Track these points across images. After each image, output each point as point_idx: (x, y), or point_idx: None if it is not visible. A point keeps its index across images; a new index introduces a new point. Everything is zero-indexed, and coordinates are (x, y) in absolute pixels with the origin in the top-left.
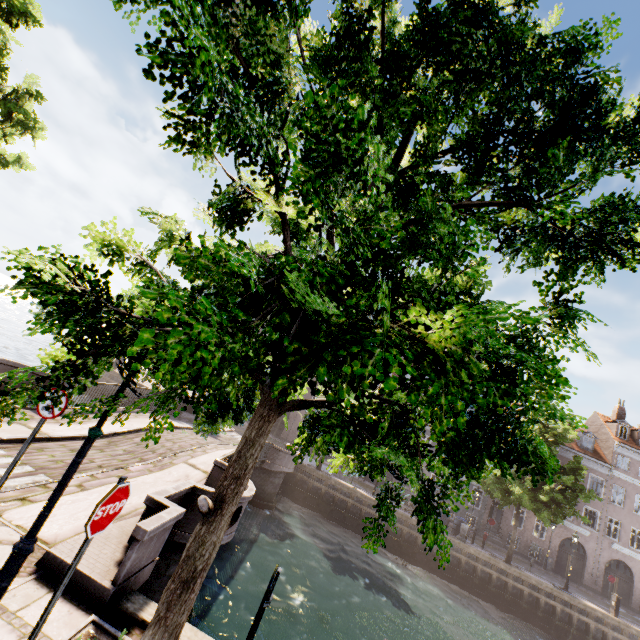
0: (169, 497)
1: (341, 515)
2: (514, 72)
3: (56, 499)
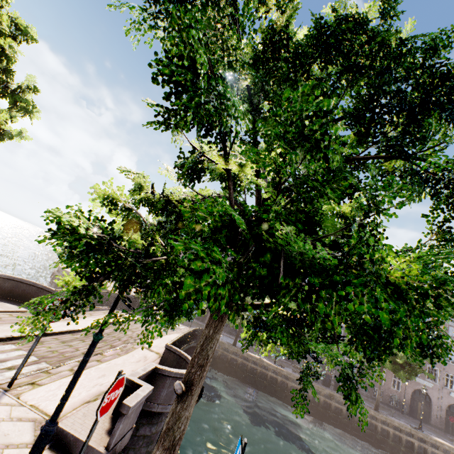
0: (140, 377)
1: (252, 379)
2: (386, 64)
3: (71, 390)
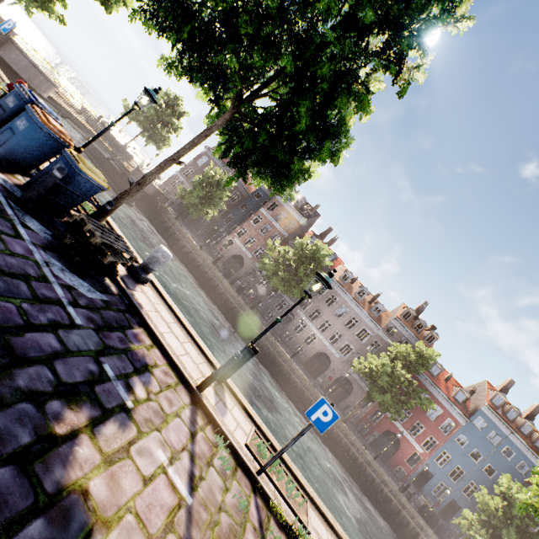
0: None
1: (173, 243)
2: None
3: None
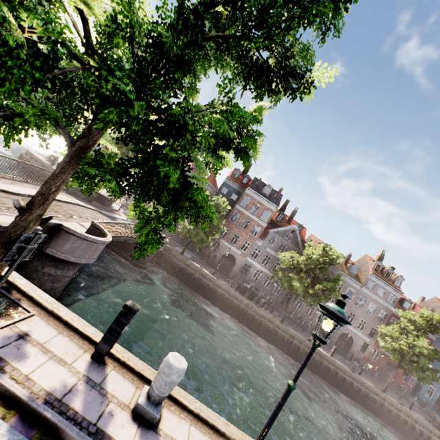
0: None
1: (190, 282)
2: None
3: None
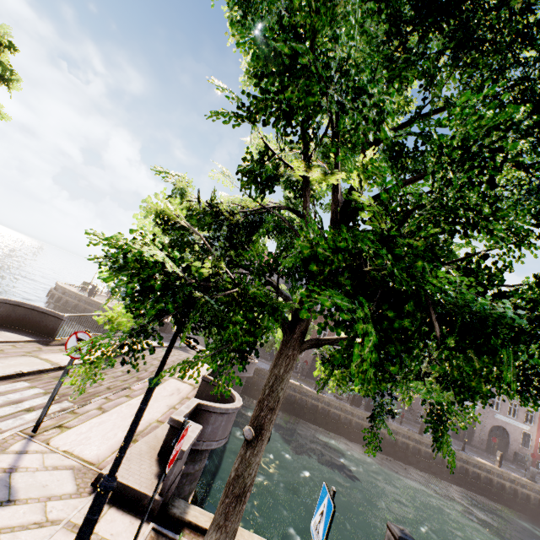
0: (185, 416)
1: (291, 407)
2: (509, 39)
3: (129, 442)
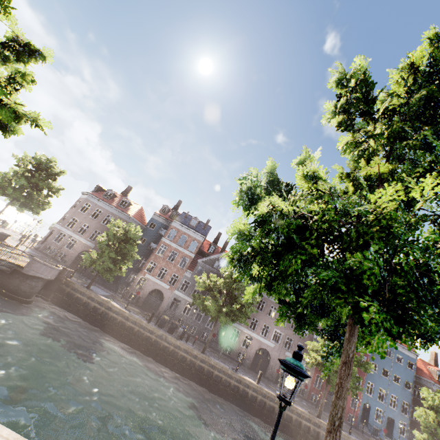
0: None
1: (94, 318)
2: None
3: None
